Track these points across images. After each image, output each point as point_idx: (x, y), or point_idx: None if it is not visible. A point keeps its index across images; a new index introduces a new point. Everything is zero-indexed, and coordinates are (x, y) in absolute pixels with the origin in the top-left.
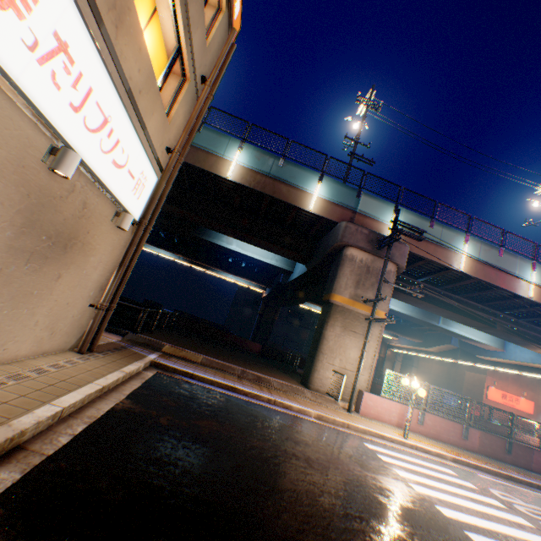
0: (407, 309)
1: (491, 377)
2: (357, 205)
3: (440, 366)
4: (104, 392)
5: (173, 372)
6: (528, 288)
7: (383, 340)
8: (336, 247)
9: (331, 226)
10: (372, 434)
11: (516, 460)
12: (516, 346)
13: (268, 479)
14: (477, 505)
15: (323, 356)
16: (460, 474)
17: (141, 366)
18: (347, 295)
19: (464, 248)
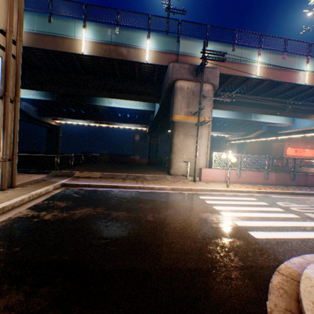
0: (231, 115)
1: (288, 143)
2: (179, 49)
3: (258, 144)
4: (8, 210)
5: (77, 186)
6: (304, 77)
7: (223, 138)
8: (169, 84)
9: (166, 70)
10: (206, 191)
11: (298, 183)
12: (300, 120)
13: (110, 235)
14: (264, 214)
15: (175, 155)
16: (259, 199)
17: (50, 188)
18: (183, 114)
19: (258, 61)
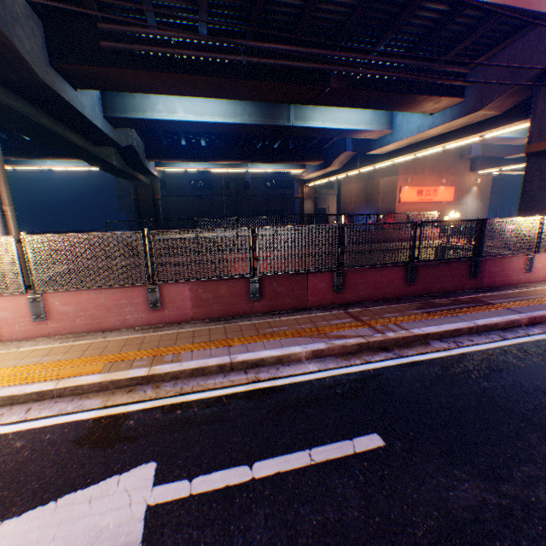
0: (235, 115)
1: (405, 176)
2: None
3: (359, 185)
4: None
5: None
6: None
7: (296, 178)
8: None
9: None
10: None
11: (279, 303)
12: (403, 117)
13: None
14: None
15: None
16: None
17: None
18: None
19: None
